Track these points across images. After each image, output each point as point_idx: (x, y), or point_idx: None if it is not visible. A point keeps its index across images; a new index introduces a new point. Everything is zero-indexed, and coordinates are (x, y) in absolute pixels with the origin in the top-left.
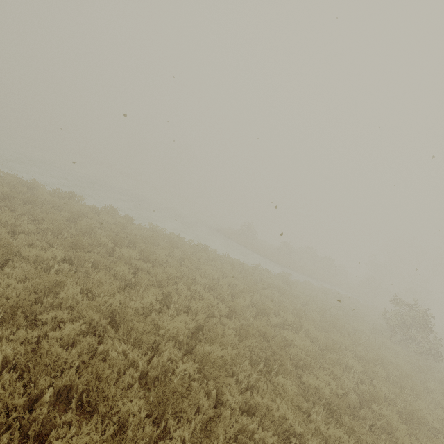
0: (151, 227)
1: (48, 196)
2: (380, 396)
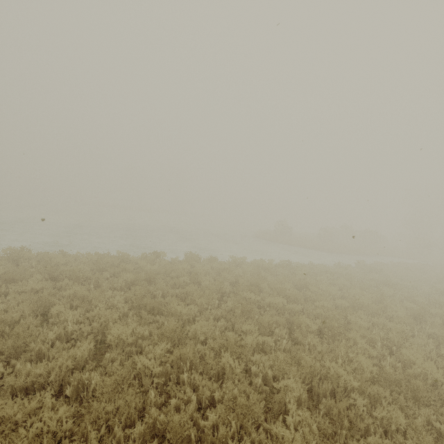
0: (234, 260)
1: (152, 265)
2: None
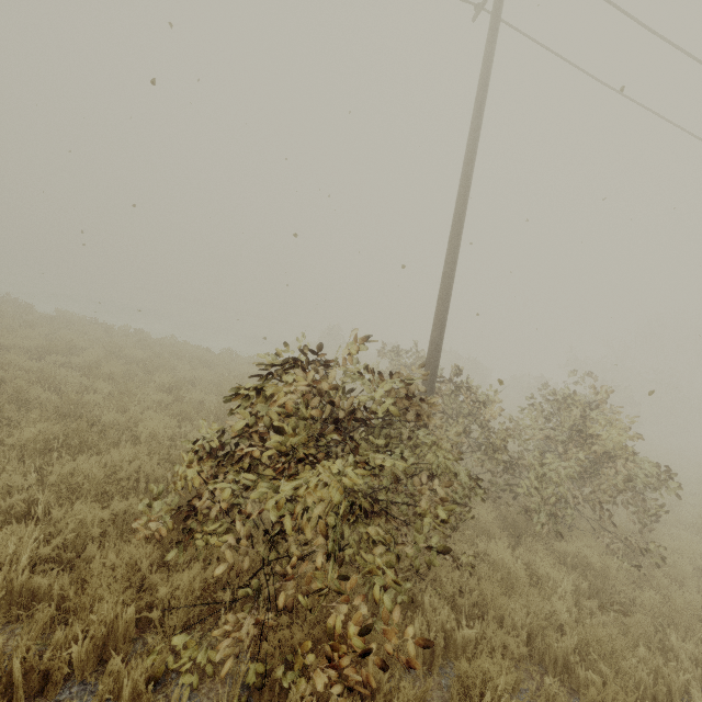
0: (59, 313)
1: None
2: (17, 384)
